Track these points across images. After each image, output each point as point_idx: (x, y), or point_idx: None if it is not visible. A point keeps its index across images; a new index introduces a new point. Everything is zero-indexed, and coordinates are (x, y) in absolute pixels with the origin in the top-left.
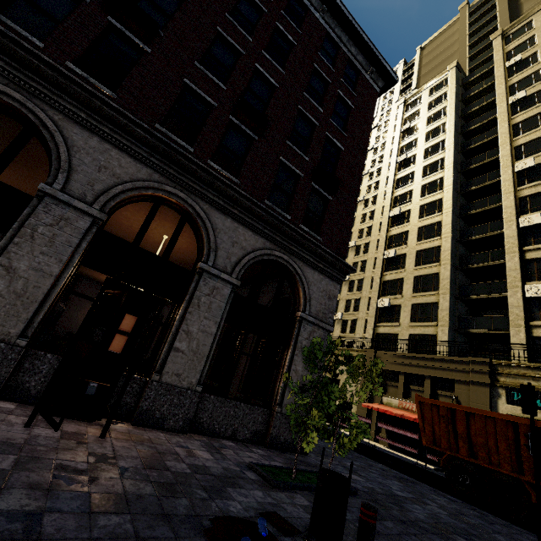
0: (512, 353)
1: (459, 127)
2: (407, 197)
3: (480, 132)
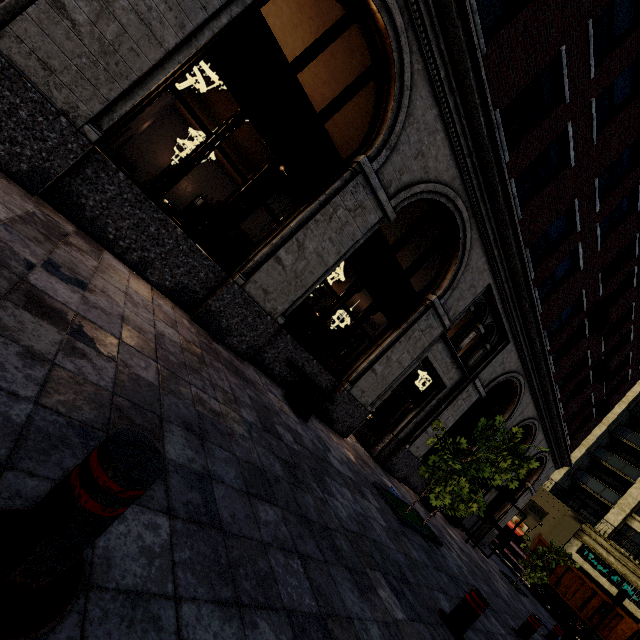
0: (602, 523)
1: None
2: None
3: None
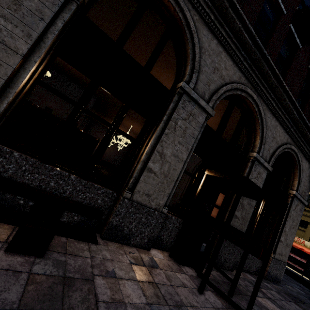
0: None
1: None
2: None
3: None
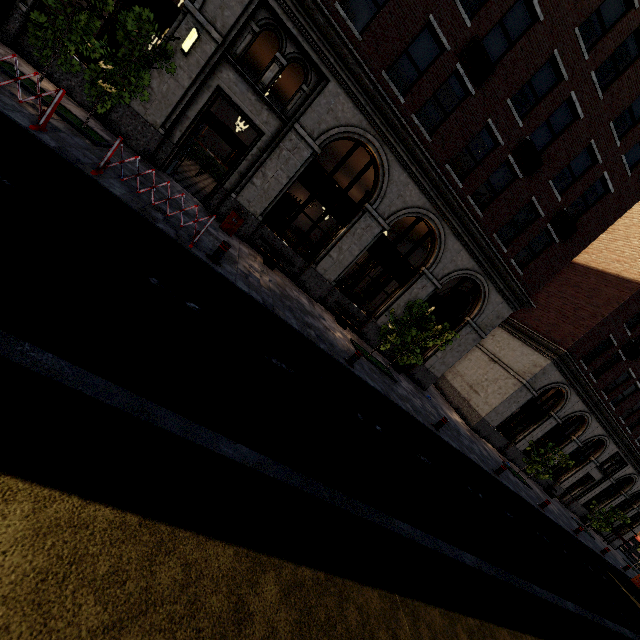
0: None
1: None
2: None
3: None
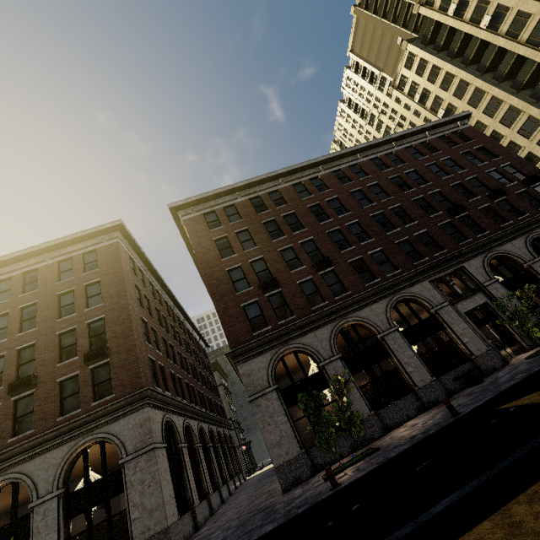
0: None
1: (459, 65)
2: (480, 126)
3: (478, 53)
